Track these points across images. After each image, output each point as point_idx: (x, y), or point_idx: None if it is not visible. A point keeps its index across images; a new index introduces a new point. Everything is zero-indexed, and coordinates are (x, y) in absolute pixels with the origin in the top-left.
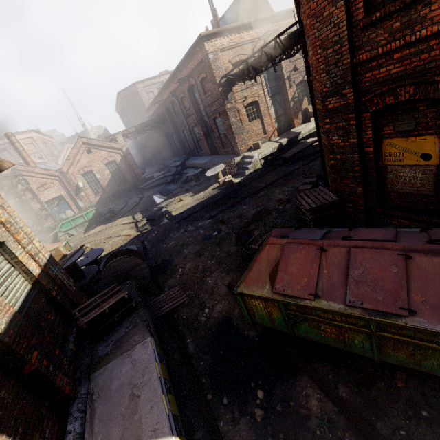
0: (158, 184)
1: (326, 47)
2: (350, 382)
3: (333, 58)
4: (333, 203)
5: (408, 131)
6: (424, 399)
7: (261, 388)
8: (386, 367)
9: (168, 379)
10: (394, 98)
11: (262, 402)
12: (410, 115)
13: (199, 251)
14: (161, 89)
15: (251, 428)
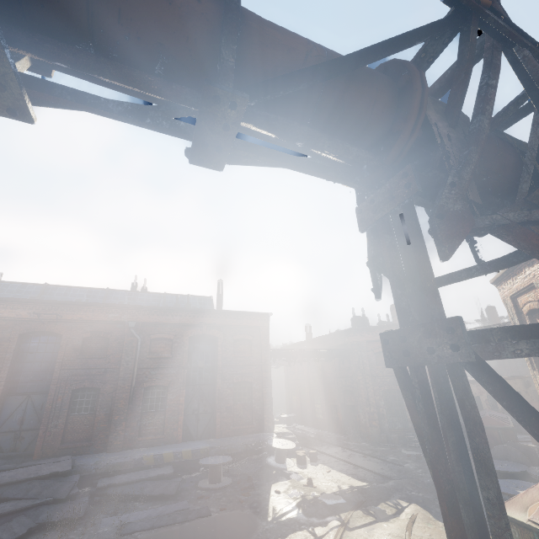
0: None
1: None
2: None
3: None
4: None
5: None
6: None
7: None
8: None
9: None
10: None
11: None
12: None
13: None
14: (90, 303)
15: None
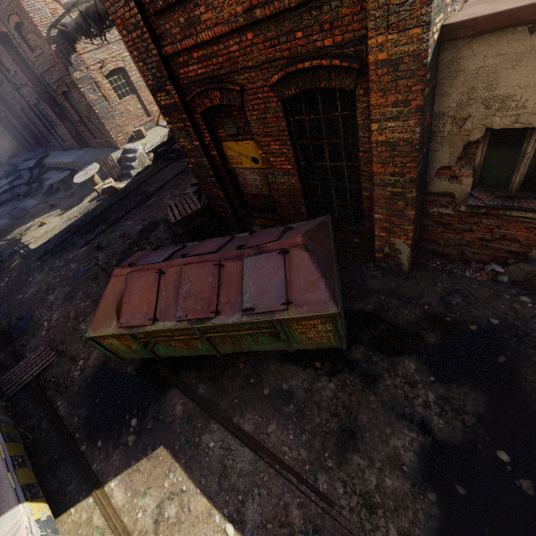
0: (4, 201)
1: (129, 30)
2: (208, 379)
3: (141, 45)
4: (198, 212)
5: (235, 135)
6: (254, 370)
7: (136, 417)
8: (236, 356)
9: (22, 455)
10: (210, 101)
11: (136, 428)
12: (230, 119)
13: (69, 293)
14: None
15: (124, 455)
